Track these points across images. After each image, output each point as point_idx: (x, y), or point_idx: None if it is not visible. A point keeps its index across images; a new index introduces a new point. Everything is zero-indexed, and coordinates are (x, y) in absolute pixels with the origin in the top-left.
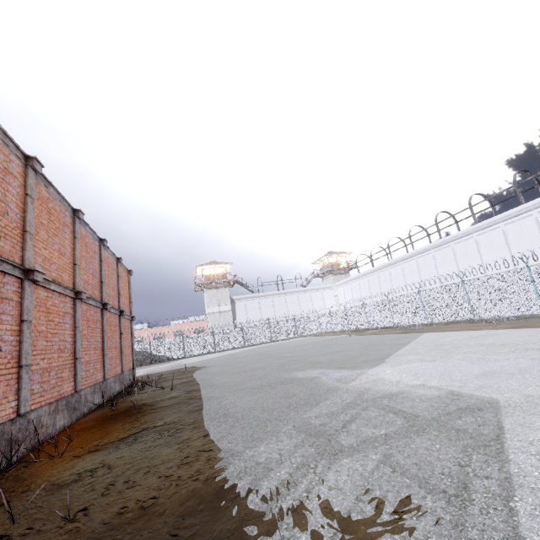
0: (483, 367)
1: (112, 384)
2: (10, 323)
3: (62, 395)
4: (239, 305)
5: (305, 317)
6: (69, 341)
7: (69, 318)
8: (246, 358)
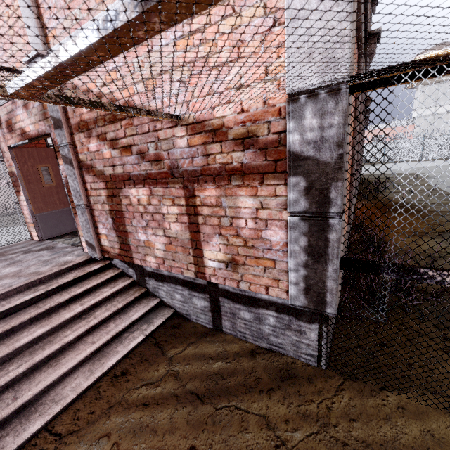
0: None
1: None
2: None
3: None
4: None
5: None
6: None
7: None
8: None
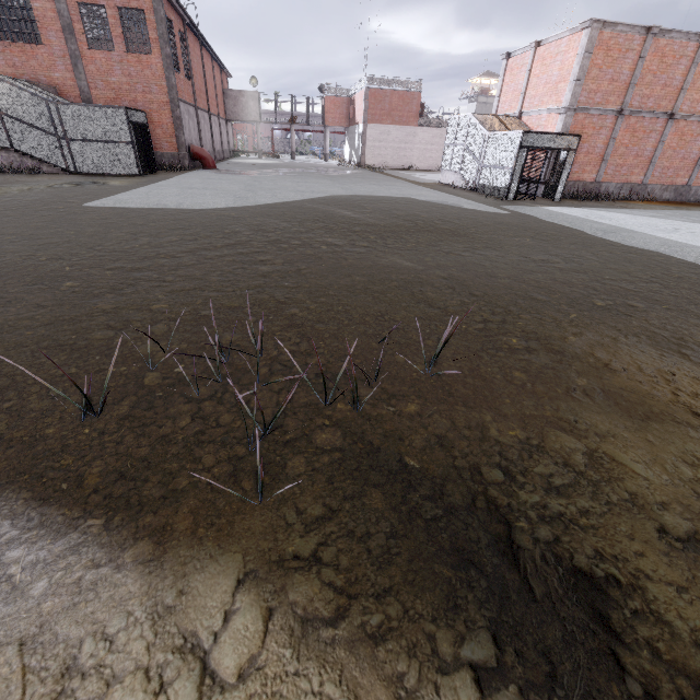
0: None
1: None
2: (652, 142)
3: (673, 183)
4: None
5: None
6: (695, 153)
7: None
8: None
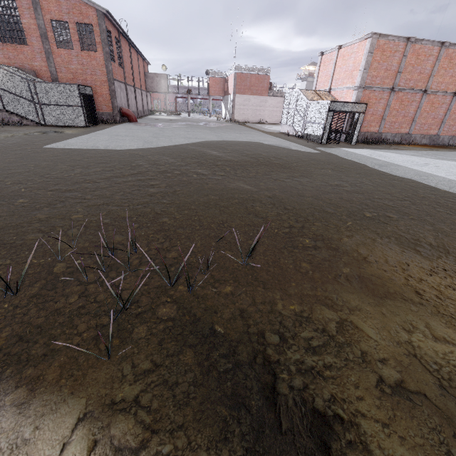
0: None
1: None
2: (414, 108)
3: (428, 134)
4: None
5: None
6: (441, 115)
7: (445, 105)
8: None
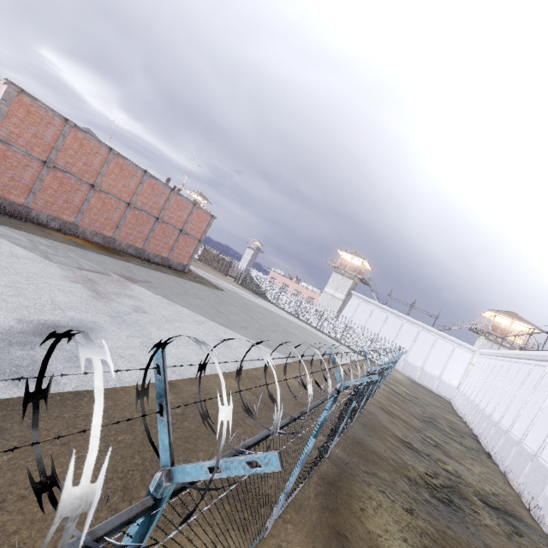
0: (107, 287)
1: (152, 256)
2: (81, 198)
3: (102, 233)
4: (353, 300)
5: (384, 345)
6: (116, 219)
7: (121, 211)
8: (237, 303)
